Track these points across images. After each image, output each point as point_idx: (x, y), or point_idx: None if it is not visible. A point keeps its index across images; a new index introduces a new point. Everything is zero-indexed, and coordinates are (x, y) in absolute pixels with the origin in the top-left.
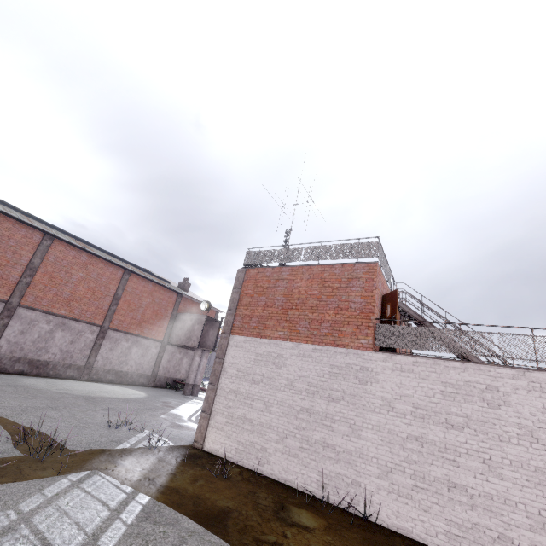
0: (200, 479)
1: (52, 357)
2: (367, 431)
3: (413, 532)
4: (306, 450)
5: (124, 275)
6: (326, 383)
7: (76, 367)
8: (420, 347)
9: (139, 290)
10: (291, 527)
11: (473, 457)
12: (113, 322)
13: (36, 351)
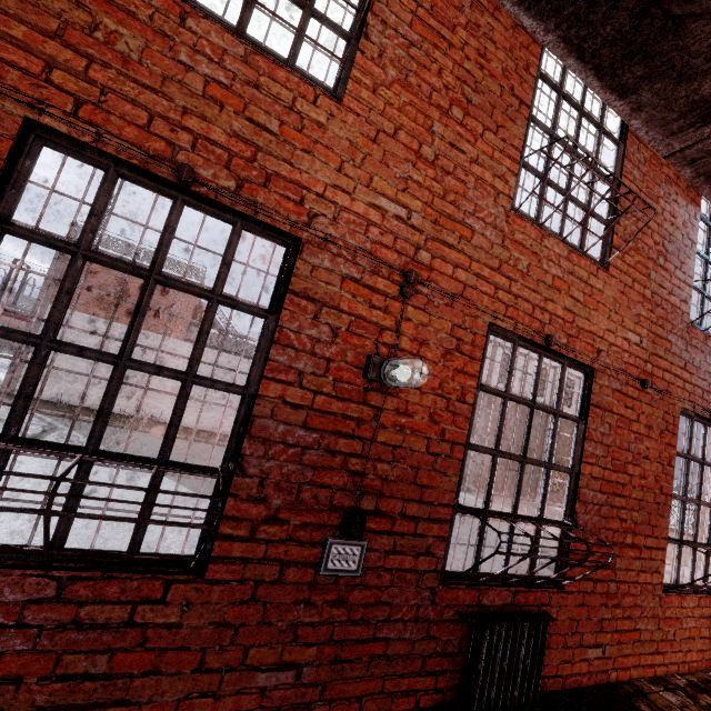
0: (50, 408)
1: None
2: (169, 383)
3: (183, 423)
4: (125, 393)
5: None
6: (147, 355)
7: None
8: (211, 343)
9: None
10: (128, 423)
11: (219, 393)
12: None
13: None
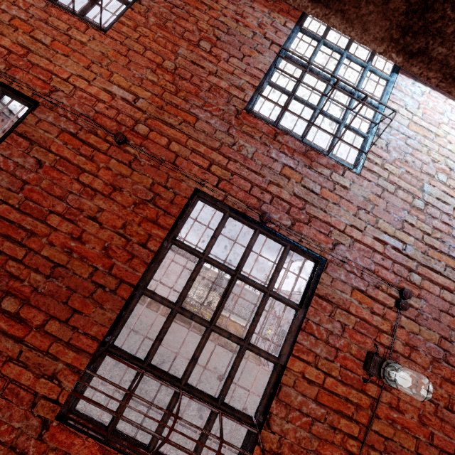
0: None
1: None
2: None
3: None
4: None
5: None
6: None
7: None
8: None
9: None
10: None
11: None
12: None
13: None
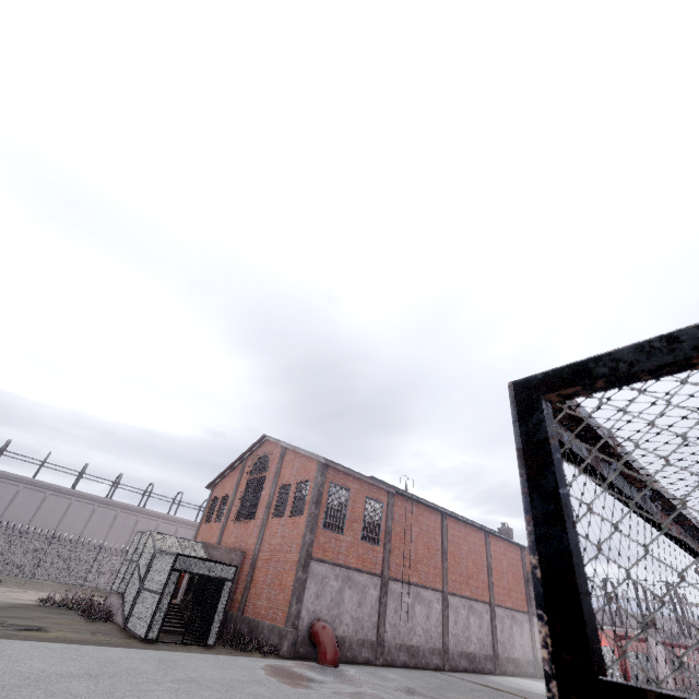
0: None
1: (474, 648)
2: None
3: None
4: None
5: (486, 538)
6: None
7: (489, 657)
8: None
9: (497, 552)
10: None
11: None
12: (493, 596)
13: (465, 641)
